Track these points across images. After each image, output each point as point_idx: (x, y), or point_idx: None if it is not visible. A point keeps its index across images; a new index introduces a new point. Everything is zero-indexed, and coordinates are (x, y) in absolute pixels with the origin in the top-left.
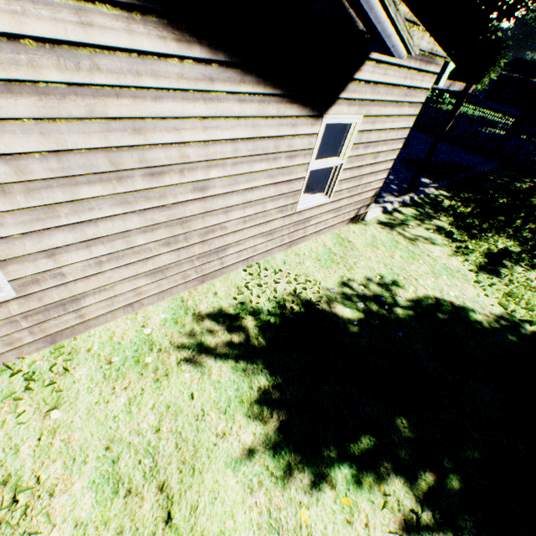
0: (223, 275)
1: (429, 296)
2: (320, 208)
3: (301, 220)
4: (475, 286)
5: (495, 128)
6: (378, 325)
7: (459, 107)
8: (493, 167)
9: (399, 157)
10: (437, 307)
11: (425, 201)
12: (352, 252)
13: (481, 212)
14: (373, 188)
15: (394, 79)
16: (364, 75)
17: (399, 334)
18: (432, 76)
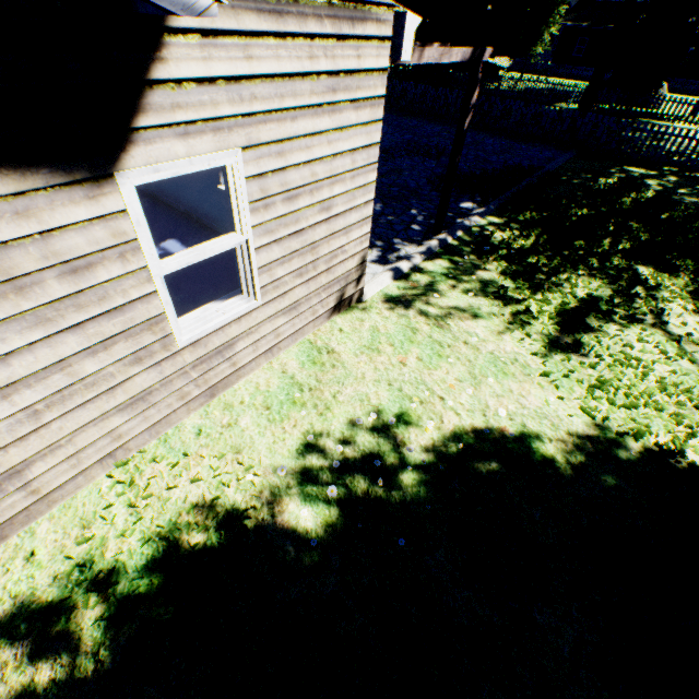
0: (59, 503)
1: (463, 430)
2: (244, 320)
3: (208, 353)
4: (542, 385)
5: (567, 102)
6: (365, 528)
7: (475, 88)
8: (567, 160)
9: (430, 174)
10: (477, 450)
11: (464, 241)
12: (332, 373)
13: (550, 239)
14: (354, 252)
15: (282, 65)
16: (185, 68)
17: (400, 543)
18: (381, 44)
